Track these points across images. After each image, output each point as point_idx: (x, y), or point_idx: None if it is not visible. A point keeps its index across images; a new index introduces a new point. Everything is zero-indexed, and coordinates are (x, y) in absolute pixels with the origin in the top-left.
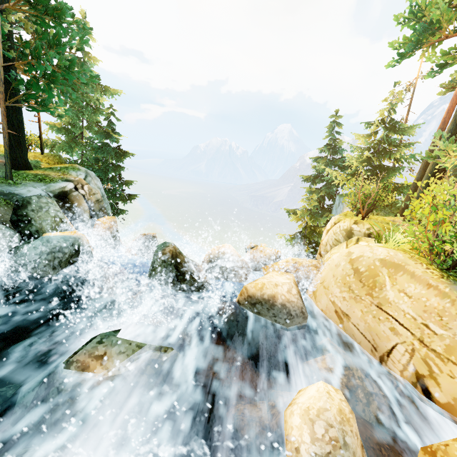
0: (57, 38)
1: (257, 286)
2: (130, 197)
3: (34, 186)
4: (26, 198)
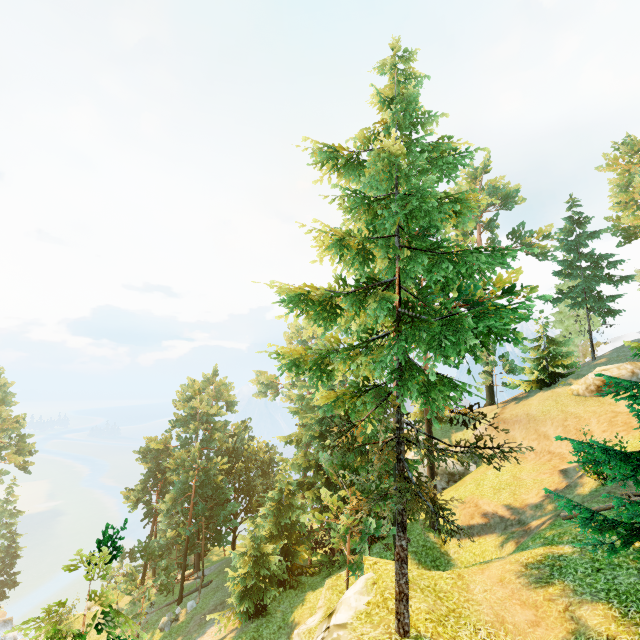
0: None
1: None
2: (16, 584)
3: None
4: None
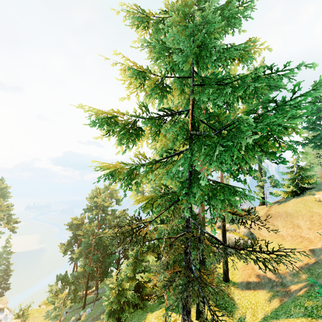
0: None
1: None
2: (8, 289)
3: None
4: None
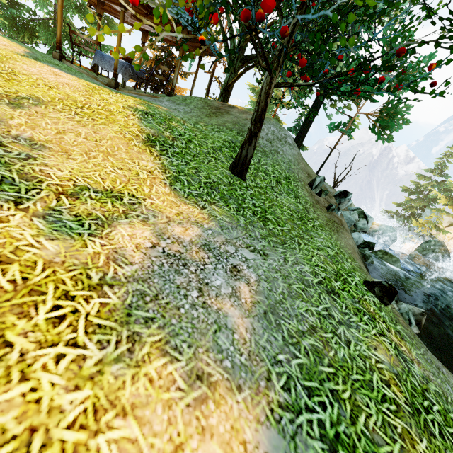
0: (397, 104)
1: None
2: None
3: None
4: None
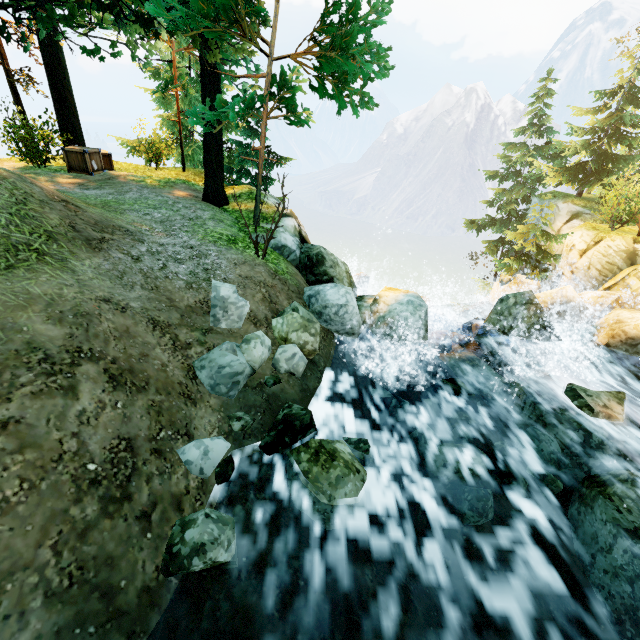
0: (353, 10)
1: (638, 328)
2: None
3: (282, 231)
4: (319, 251)
